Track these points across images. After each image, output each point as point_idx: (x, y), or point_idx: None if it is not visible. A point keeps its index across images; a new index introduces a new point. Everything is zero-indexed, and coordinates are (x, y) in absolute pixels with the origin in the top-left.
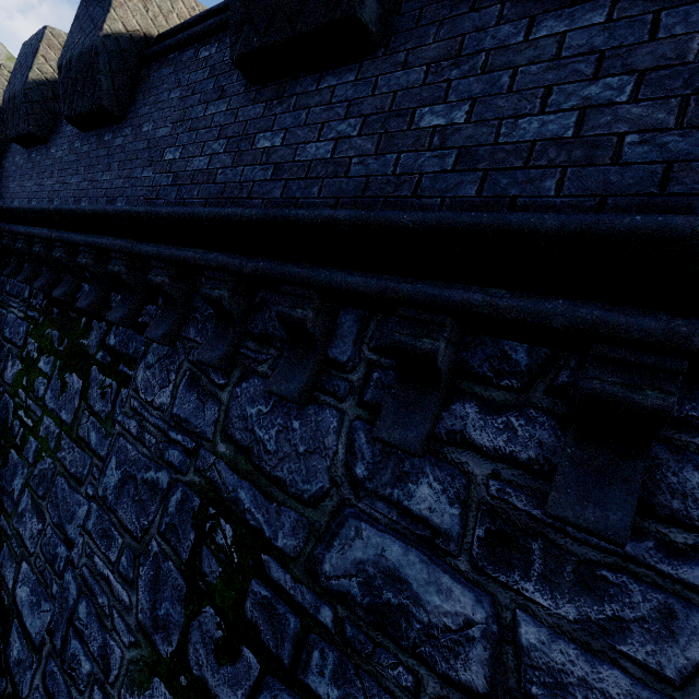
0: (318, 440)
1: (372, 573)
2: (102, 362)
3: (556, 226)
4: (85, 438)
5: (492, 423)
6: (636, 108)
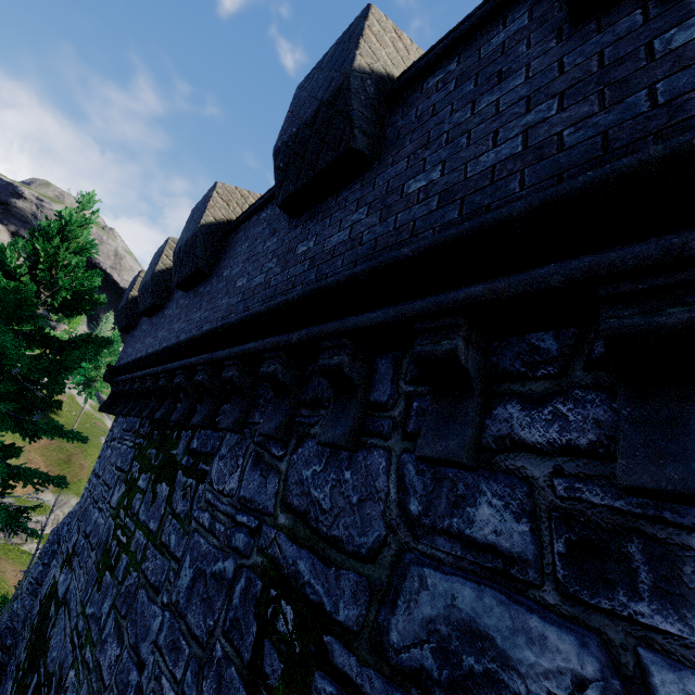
0: (369, 485)
1: (446, 633)
2: (186, 465)
3: (524, 206)
4: (166, 542)
5: (538, 416)
6: (564, 114)
